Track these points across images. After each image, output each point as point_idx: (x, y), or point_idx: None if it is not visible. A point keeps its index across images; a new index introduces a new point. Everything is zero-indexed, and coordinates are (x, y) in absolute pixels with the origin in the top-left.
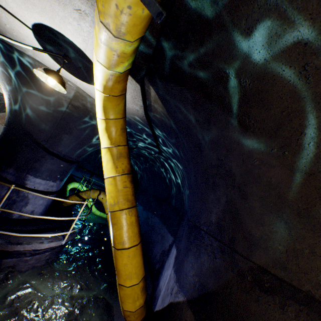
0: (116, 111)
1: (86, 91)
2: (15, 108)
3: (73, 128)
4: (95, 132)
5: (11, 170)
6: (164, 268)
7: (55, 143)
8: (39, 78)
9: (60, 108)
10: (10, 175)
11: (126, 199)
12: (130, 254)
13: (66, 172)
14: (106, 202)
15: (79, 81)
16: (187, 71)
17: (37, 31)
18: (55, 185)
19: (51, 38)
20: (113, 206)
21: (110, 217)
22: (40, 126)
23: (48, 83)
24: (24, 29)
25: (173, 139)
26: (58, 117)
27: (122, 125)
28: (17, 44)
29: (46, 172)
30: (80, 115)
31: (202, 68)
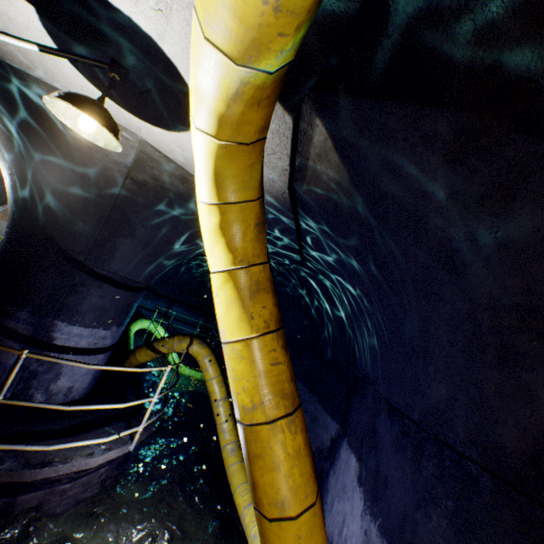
0: (244, 182)
1: (160, 147)
2: (23, 193)
3: (136, 225)
4: (177, 230)
5: (24, 315)
6: (327, 487)
7: (105, 256)
8: (64, 129)
9: (110, 187)
10: (23, 324)
11: (279, 394)
12: (300, 530)
13: (128, 308)
14: (204, 358)
15: (146, 125)
16: (462, 53)
17: (46, 6)
18: (110, 335)
19: (80, 18)
20: (250, 412)
21: (242, 436)
22: (74, 226)
23: (80, 131)
24: (16, 5)
25: (353, 238)
26: (106, 205)
27: (256, 216)
28: (1, 38)
29: (90, 312)
30: (149, 198)
31: (536, 28)
